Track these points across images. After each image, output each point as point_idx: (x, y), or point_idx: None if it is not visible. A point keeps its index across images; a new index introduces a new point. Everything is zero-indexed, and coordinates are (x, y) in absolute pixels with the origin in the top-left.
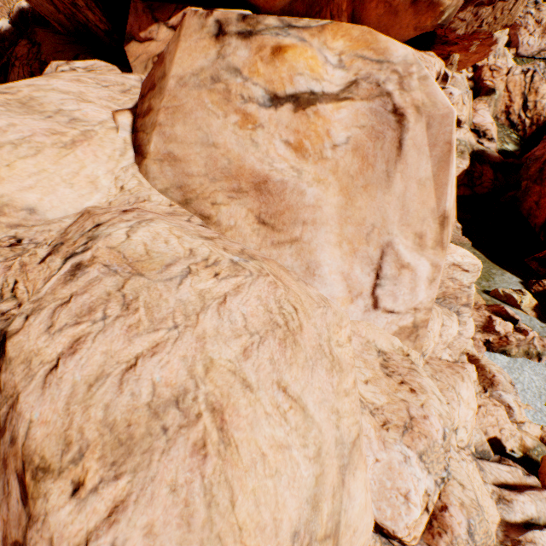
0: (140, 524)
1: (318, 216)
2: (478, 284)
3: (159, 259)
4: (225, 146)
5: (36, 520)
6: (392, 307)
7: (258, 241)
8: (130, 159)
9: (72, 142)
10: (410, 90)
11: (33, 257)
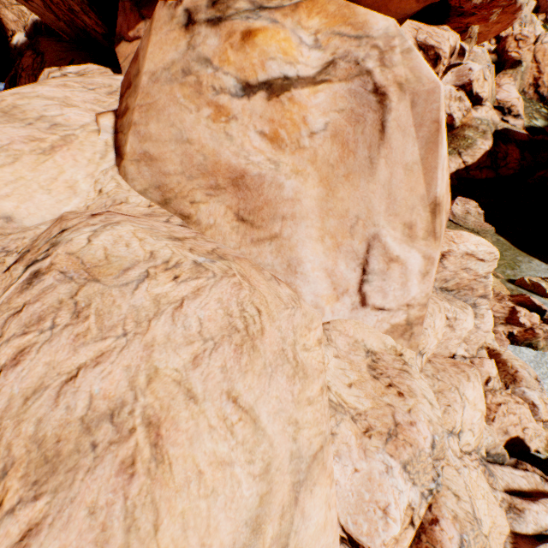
0: None
1: (298, 210)
2: (502, 273)
3: (117, 264)
4: (199, 141)
5: None
6: (381, 304)
7: (237, 239)
8: (110, 162)
9: (52, 147)
10: (392, 66)
11: (1, 265)
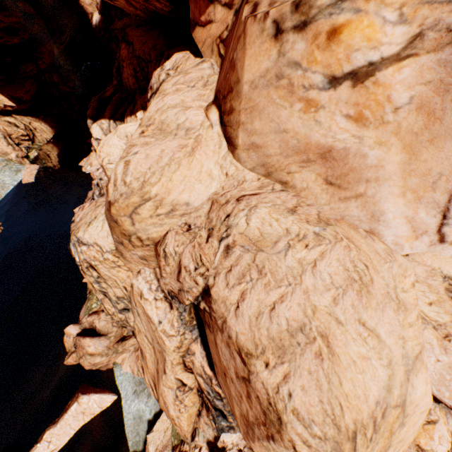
0: (298, 384)
1: (380, 174)
2: None
3: (269, 239)
4: (293, 130)
5: (252, 373)
6: None
7: (327, 198)
8: (225, 149)
9: (192, 149)
10: None
11: (201, 238)
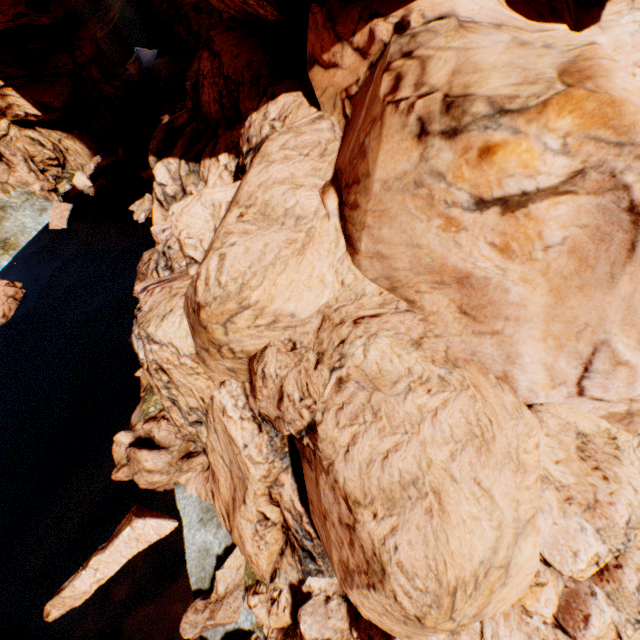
0: (405, 538)
1: (522, 314)
2: None
3: (388, 377)
4: (428, 247)
5: (359, 522)
6: (600, 396)
7: (458, 328)
8: (342, 248)
9: (302, 246)
10: None
11: (308, 362)
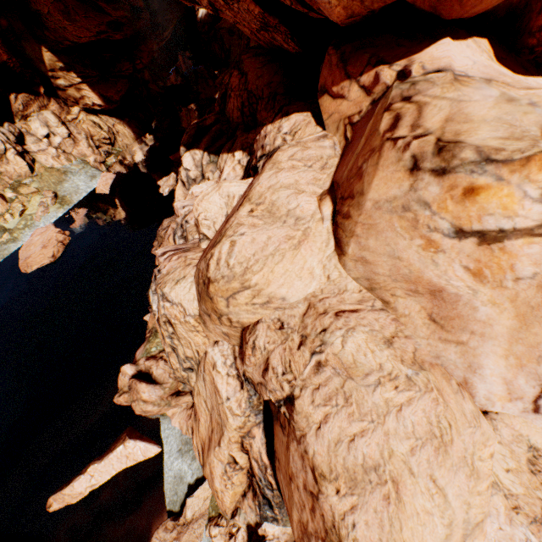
0: (362, 518)
1: (487, 331)
2: None
3: (361, 368)
4: (408, 260)
5: (322, 493)
6: None
7: (426, 332)
8: (331, 248)
9: (298, 242)
10: None
11: (293, 342)
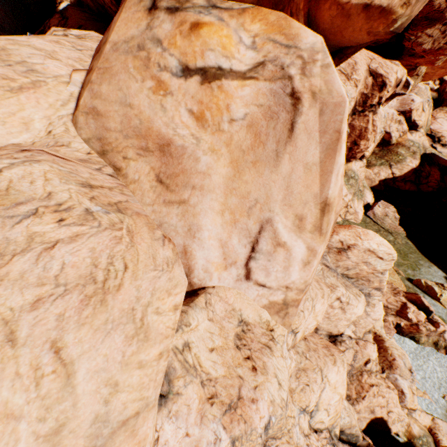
0: None
1: (206, 183)
2: (403, 271)
3: (14, 197)
4: (139, 107)
5: None
6: (264, 281)
7: (153, 197)
8: (69, 110)
9: (20, 87)
10: (311, 76)
11: None
